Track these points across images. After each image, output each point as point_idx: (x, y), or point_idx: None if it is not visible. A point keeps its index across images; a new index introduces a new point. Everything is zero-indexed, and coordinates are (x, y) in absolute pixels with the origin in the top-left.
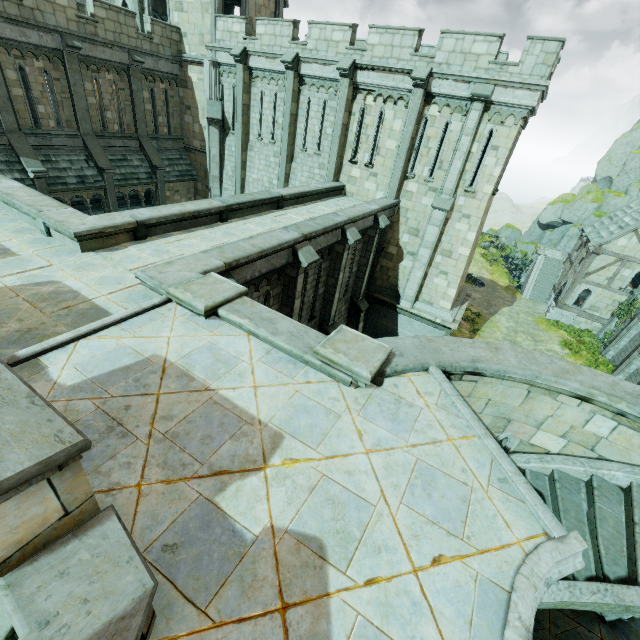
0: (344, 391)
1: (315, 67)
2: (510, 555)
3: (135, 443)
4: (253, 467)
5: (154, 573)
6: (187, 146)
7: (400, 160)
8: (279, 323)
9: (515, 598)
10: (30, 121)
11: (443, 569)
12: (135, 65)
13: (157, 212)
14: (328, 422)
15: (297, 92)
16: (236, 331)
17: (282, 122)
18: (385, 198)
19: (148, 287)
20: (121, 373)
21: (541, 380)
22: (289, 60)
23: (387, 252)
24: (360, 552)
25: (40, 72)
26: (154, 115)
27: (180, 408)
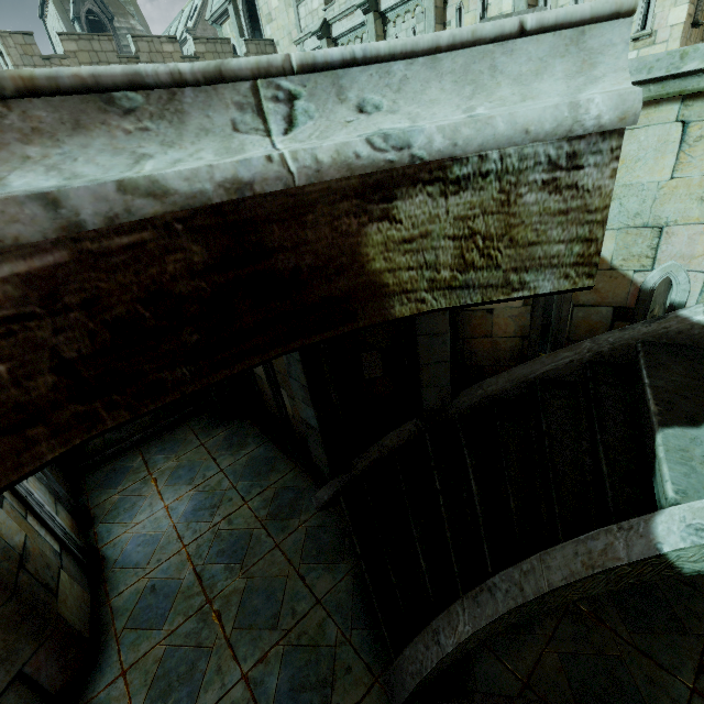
0: None
1: None
2: None
3: None
4: None
5: None
6: None
7: None
8: None
9: None
10: None
11: None
12: None
13: None
14: None
15: (382, 37)
16: None
17: None
18: None
19: None
20: None
21: (699, 59)
22: None
23: None
24: None
25: None
26: None
27: None
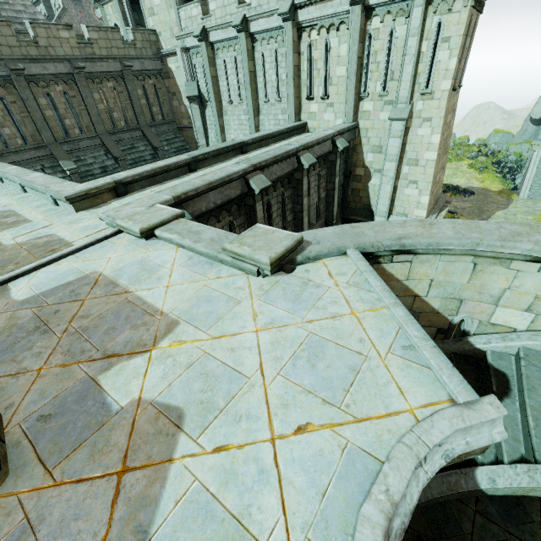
0: (251, 281)
1: (261, 22)
2: (396, 423)
3: (51, 337)
4: (142, 350)
5: (23, 438)
6: (179, 126)
7: (351, 83)
8: (204, 233)
9: (386, 469)
10: (62, 133)
11: (307, 437)
12: (126, 70)
13: (133, 172)
14: (226, 308)
15: (251, 50)
16: (168, 246)
17: (244, 81)
18: (343, 123)
19: (110, 225)
20: (62, 287)
21: (483, 247)
22: (238, 23)
23: (355, 175)
24: (218, 421)
25: (61, 94)
26: (149, 107)
27: (98, 308)
